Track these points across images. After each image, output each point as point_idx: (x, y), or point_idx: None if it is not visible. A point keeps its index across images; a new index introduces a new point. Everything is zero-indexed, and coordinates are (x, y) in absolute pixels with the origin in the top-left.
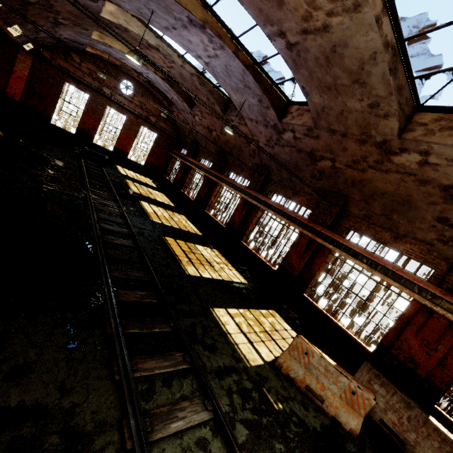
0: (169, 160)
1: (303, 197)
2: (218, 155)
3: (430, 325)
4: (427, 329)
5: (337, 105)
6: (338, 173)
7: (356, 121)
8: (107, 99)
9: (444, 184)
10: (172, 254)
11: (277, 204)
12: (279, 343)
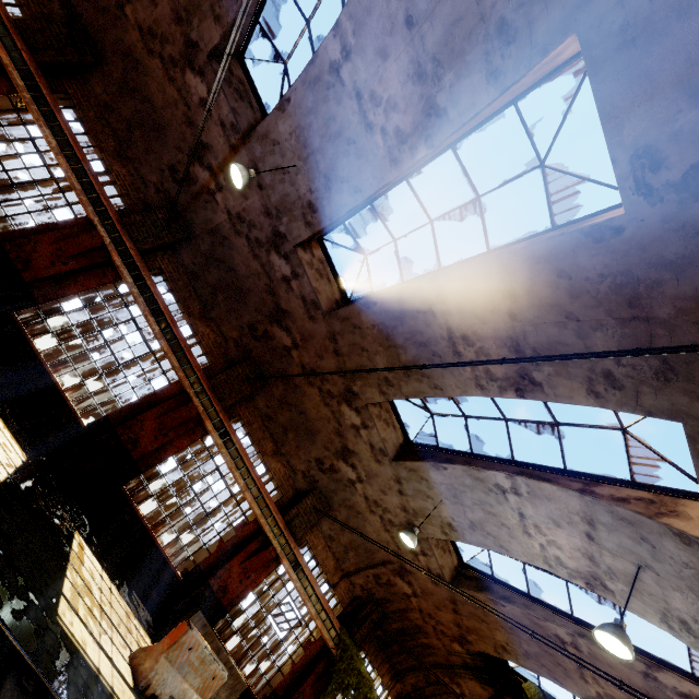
0: None
1: (212, 332)
2: (71, 30)
3: (261, 556)
4: (256, 559)
5: (371, 344)
6: (285, 358)
7: (363, 365)
8: None
9: (348, 446)
10: None
11: (174, 320)
12: (116, 623)
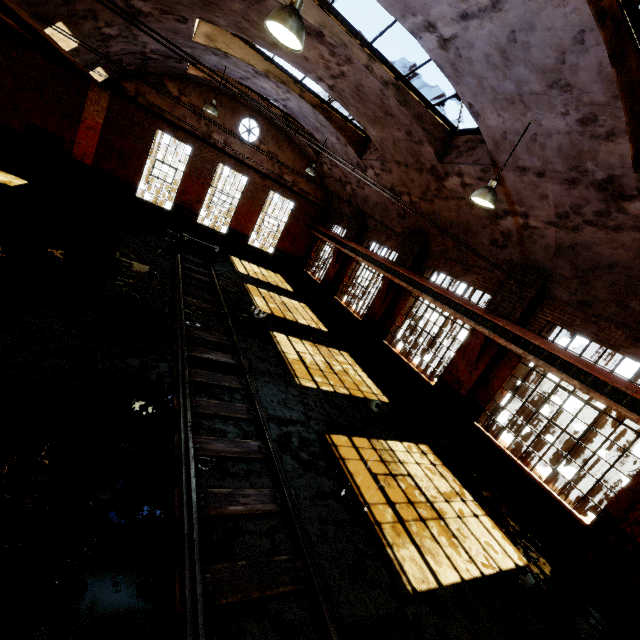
0: (312, 243)
1: None
2: (410, 239)
3: None
4: None
5: None
6: None
7: None
8: (219, 152)
9: None
10: (357, 503)
11: (589, 365)
12: None
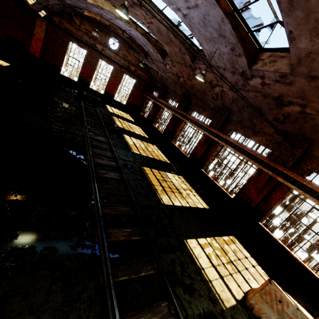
0: (144, 100)
1: (262, 137)
2: (183, 97)
3: None
4: None
5: None
6: (307, 118)
7: None
8: (100, 53)
9: None
10: (149, 184)
11: (237, 142)
12: (244, 275)
